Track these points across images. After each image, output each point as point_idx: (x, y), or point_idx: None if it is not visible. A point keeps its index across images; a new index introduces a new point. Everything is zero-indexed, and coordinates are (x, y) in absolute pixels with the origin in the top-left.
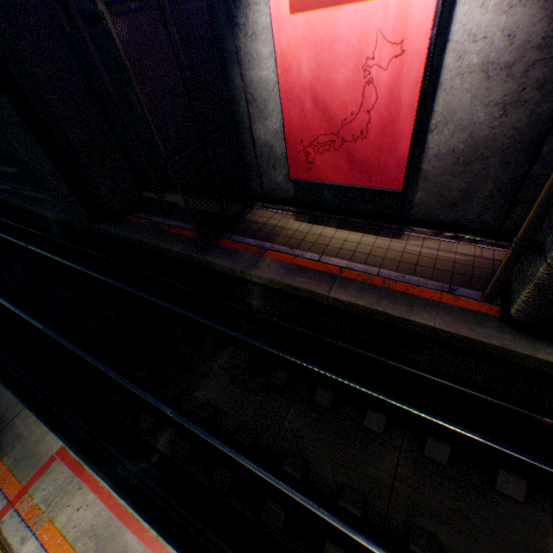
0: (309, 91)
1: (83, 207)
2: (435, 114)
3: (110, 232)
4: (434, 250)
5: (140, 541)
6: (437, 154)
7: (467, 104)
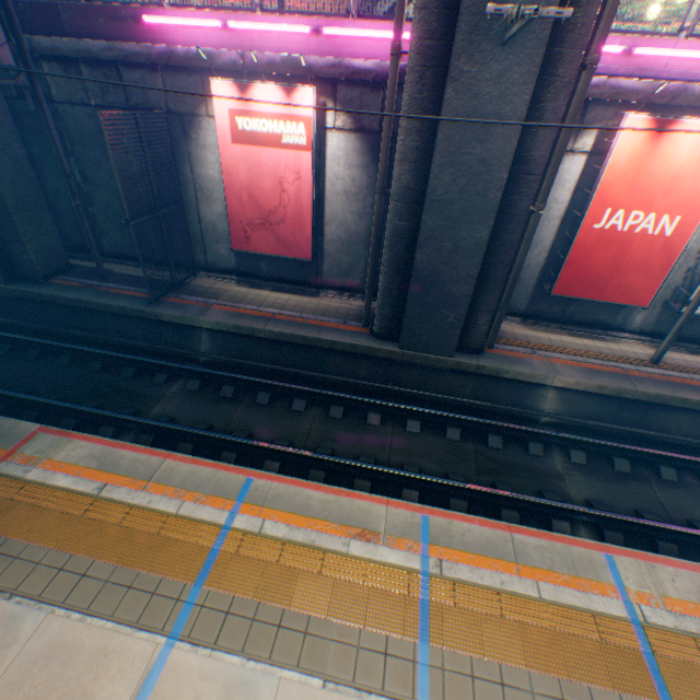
0: (246, 190)
1: None
2: (327, 215)
3: (31, 292)
4: (339, 303)
5: (135, 452)
6: (332, 239)
7: (342, 211)
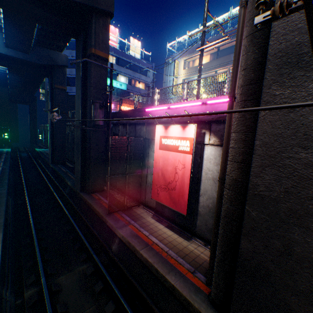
0: (161, 169)
1: (80, 184)
2: (201, 189)
3: (83, 196)
4: (200, 251)
5: None
6: (203, 205)
7: (210, 189)
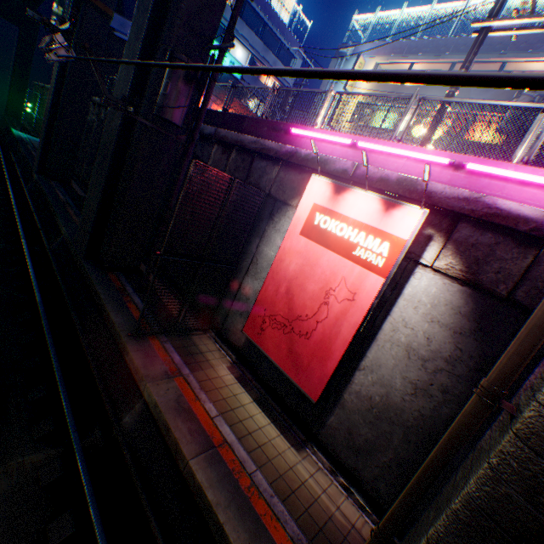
0: (288, 281)
1: (88, 242)
2: (367, 358)
3: (87, 271)
4: (321, 487)
5: None
6: (359, 391)
7: (391, 366)
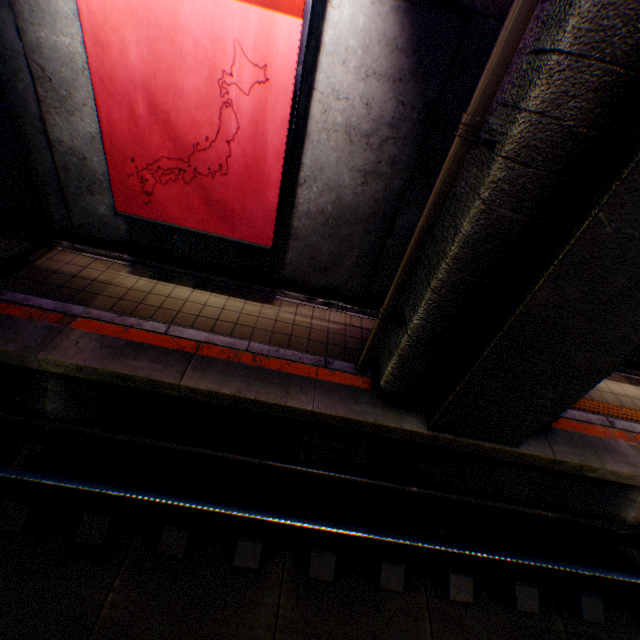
0: (143, 89)
1: None
2: (305, 167)
3: None
4: (309, 317)
5: None
6: (308, 211)
7: (335, 163)
